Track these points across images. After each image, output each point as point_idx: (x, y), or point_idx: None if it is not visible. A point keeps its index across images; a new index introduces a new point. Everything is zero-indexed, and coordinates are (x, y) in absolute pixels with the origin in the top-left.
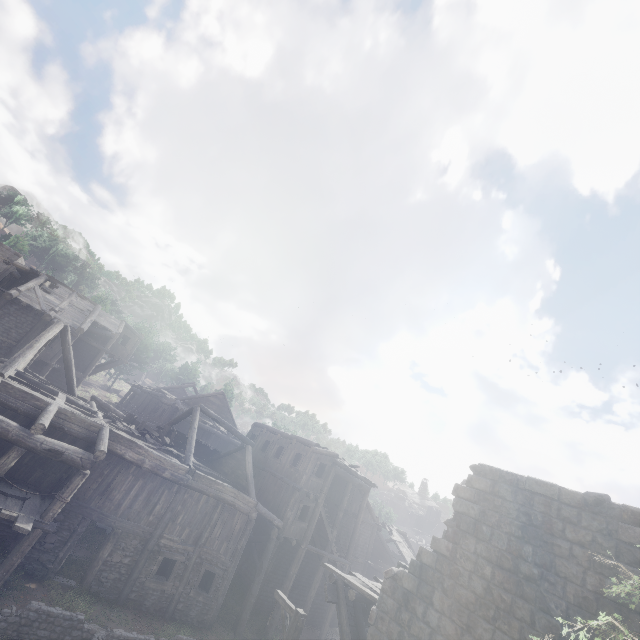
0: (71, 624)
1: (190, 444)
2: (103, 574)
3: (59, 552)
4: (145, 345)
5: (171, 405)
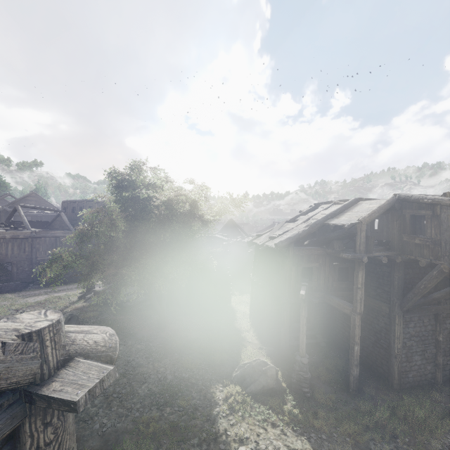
0: (17, 285)
1: (25, 223)
2: (20, 276)
3: None
4: None
5: (2, 211)
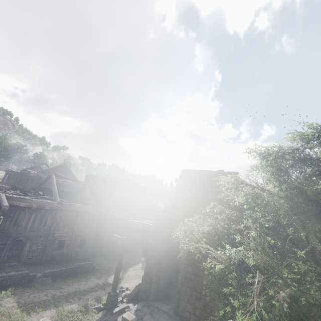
0: (22, 276)
1: (55, 192)
2: (30, 255)
3: (1, 254)
4: (4, 147)
5: (36, 176)
